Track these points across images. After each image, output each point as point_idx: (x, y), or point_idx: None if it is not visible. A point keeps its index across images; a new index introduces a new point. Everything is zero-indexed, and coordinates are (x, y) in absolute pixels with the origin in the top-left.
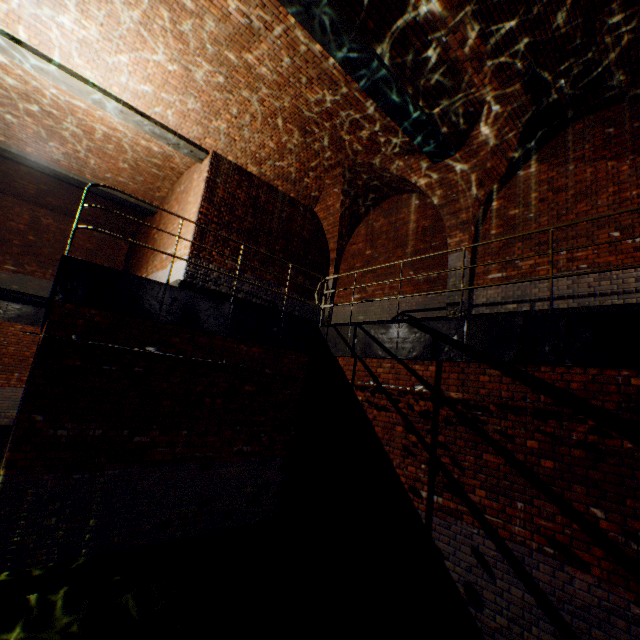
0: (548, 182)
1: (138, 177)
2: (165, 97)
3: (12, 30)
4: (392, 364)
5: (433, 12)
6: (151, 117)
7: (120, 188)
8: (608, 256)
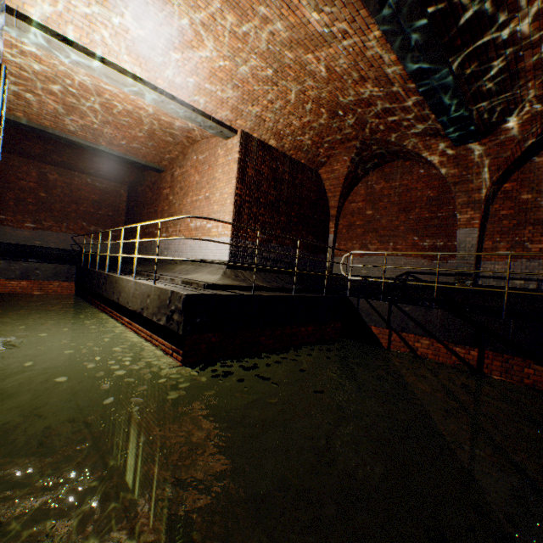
0: None
1: (151, 143)
2: (208, 87)
3: (62, 30)
4: (430, 342)
5: (524, 31)
6: (189, 104)
7: (132, 152)
8: None
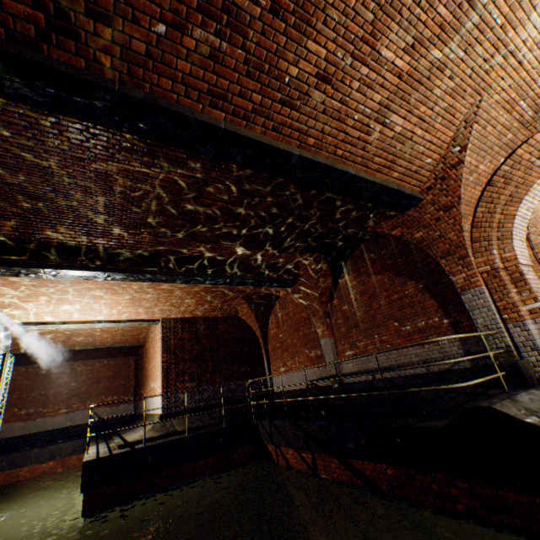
0: (355, 287)
1: (126, 333)
2: (125, 310)
3: (41, 320)
4: (292, 451)
5: (238, 255)
6: (121, 319)
7: (118, 341)
8: (397, 339)
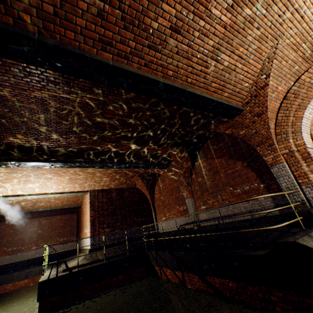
0: (205, 167)
1: (70, 200)
2: (67, 186)
3: (15, 193)
4: (170, 270)
5: (132, 149)
6: (65, 191)
7: (65, 205)
8: (232, 198)
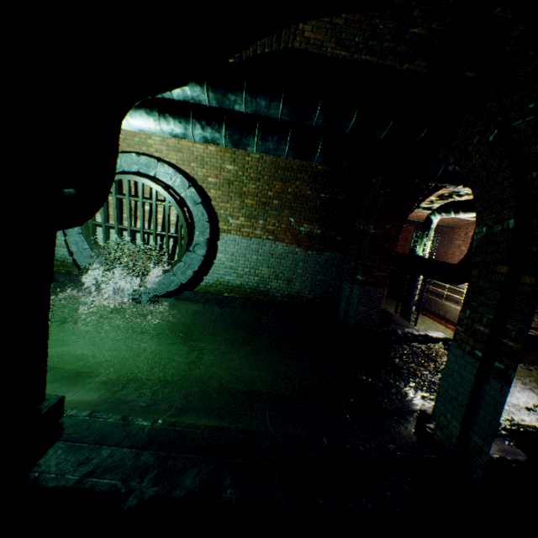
0: None
1: (458, 218)
2: None
3: None
4: None
5: None
6: None
7: (440, 221)
8: None
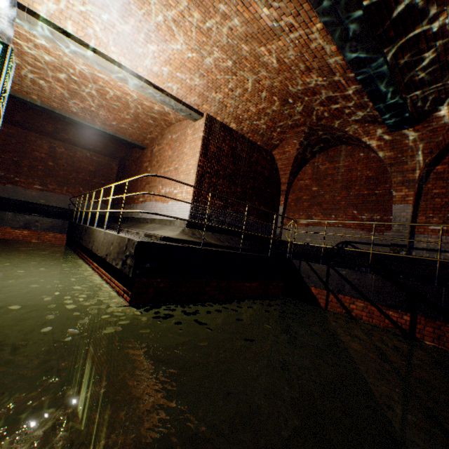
0: None
1: (136, 124)
2: (179, 75)
3: (63, 24)
4: (365, 304)
5: None
6: (164, 90)
7: (121, 131)
8: None
